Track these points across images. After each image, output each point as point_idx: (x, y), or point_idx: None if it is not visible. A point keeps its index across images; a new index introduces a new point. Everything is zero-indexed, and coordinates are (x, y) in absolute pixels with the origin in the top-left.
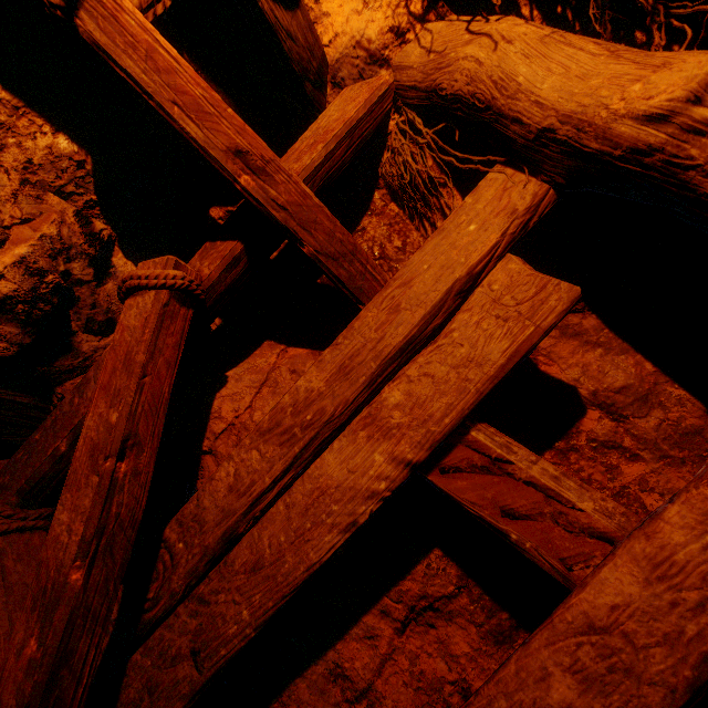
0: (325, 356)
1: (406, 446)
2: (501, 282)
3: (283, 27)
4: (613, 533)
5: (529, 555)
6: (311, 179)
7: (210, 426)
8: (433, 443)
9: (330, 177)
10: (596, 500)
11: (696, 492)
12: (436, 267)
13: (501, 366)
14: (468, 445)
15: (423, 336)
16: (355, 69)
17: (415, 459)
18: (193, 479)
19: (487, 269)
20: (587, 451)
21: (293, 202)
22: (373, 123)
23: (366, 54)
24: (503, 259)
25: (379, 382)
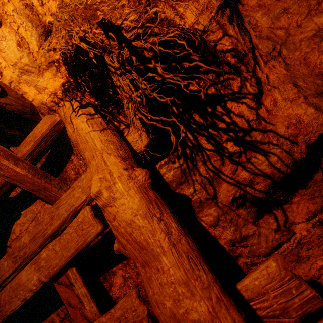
0: (31, 230)
1: (43, 275)
2: (81, 218)
3: (2, 103)
4: (91, 320)
5: (72, 320)
6: (31, 155)
7: (11, 236)
8: (50, 276)
9: (42, 151)
10: (90, 307)
11: (102, 318)
12: (67, 203)
13: (73, 253)
14: (66, 275)
15: (60, 230)
16: (46, 110)
17: (45, 280)
18: (4, 255)
19: (83, 208)
20: (132, 266)
21: (12, 175)
22: (57, 131)
23: (47, 107)
24: (84, 208)
25: (45, 244)
